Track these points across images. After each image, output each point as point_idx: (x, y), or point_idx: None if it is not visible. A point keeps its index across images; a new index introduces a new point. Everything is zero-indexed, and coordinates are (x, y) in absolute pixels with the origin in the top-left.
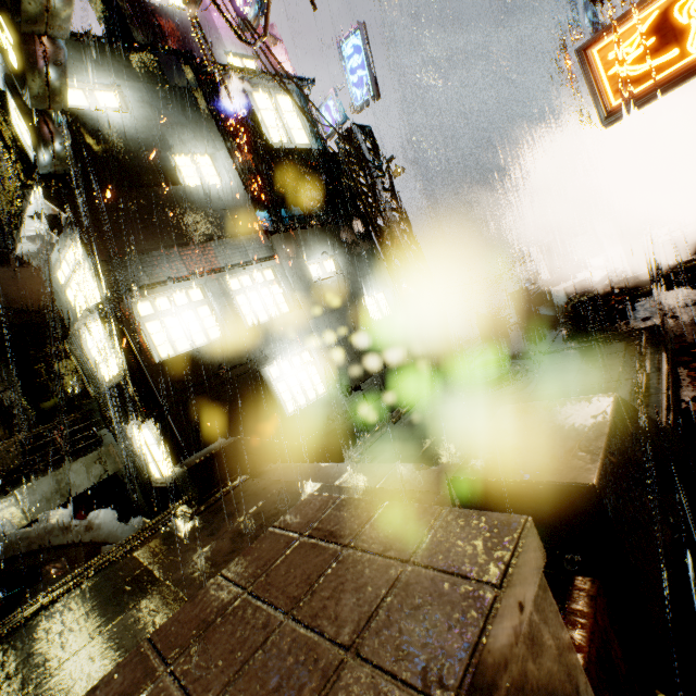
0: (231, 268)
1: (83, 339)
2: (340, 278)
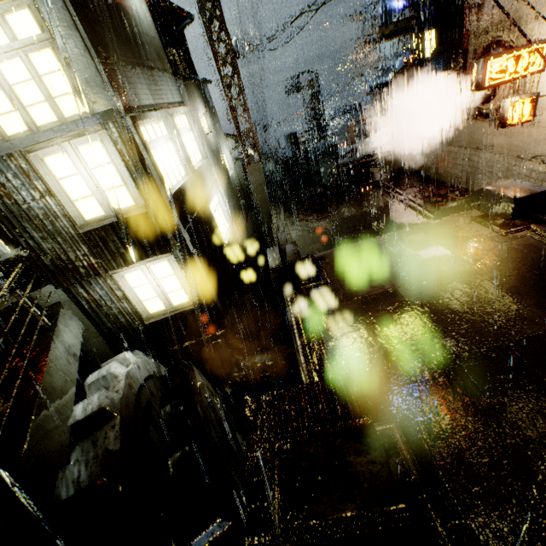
0: (170, 105)
1: (40, 165)
2: (213, 135)
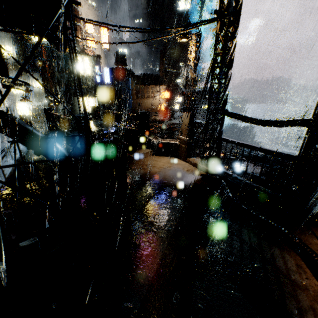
0: None
1: None
2: (39, 89)
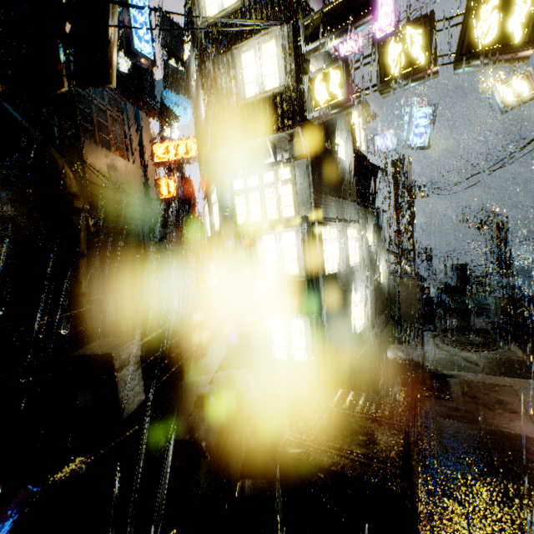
0: (347, 221)
1: (259, 238)
2: (375, 248)
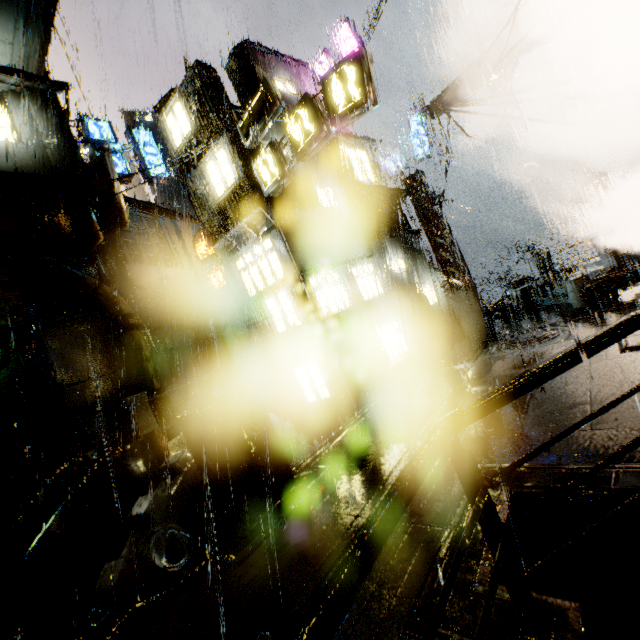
0: (352, 261)
1: (264, 304)
2: (409, 273)
